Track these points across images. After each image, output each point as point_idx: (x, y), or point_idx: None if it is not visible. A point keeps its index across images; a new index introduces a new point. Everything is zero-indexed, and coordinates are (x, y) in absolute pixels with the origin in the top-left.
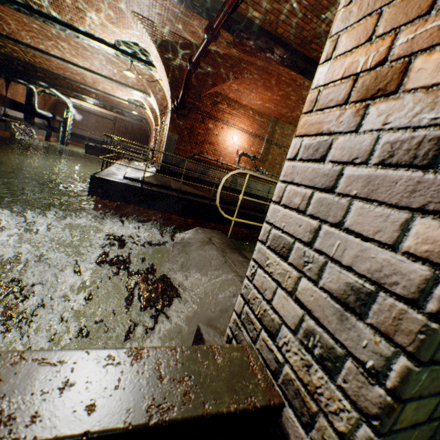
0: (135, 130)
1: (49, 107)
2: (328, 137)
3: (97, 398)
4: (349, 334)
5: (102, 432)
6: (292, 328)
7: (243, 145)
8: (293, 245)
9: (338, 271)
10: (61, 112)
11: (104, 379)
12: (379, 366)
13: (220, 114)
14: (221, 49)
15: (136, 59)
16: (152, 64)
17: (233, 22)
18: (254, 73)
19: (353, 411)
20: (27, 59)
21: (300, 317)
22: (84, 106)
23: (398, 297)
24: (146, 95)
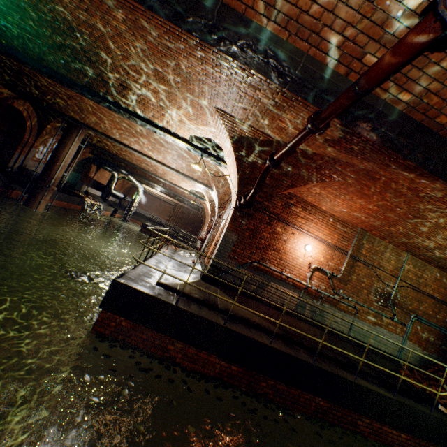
0: (190, 216)
1: (124, 189)
2: None
3: None
4: None
5: None
6: None
7: (317, 257)
8: None
9: None
10: (133, 194)
11: None
12: None
13: (292, 217)
14: (312, 148)
15: (207, 154)
16: (222, 159)
17: (360, 107)
18: (350, 177)
19: None
20: (115, 151)
21: None
22: (152, 192)
23: None
24: (208, 188)
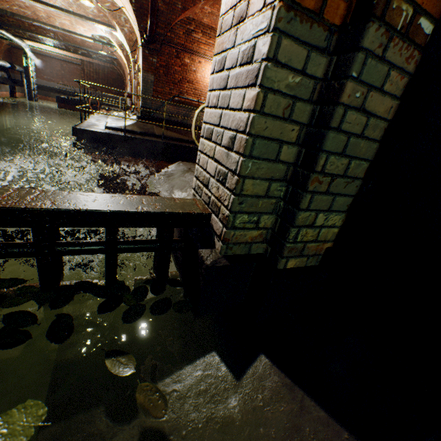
0: (107, 76)
1: (3, 55)
2: (225, 53)
3: (111, 204)
4: (229, 161)
5: (116, 210)
6: (213, 176)
7: None
8: (214, 130)
9: (227, 133)
10: (18, 60)
11: (114, 201)
12: (236, 167)
13: (195, 46)
14: None
15: None
16: None
17: None
18: None
19: (229, 193)
20: None
21: (216, 167)
22: (43, 50)
23: (241, 132)
24: (111, 28)
